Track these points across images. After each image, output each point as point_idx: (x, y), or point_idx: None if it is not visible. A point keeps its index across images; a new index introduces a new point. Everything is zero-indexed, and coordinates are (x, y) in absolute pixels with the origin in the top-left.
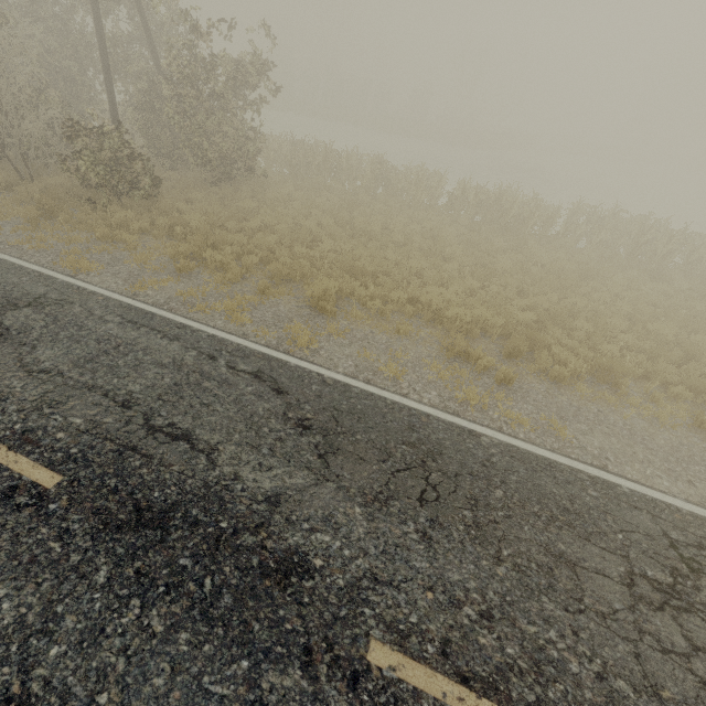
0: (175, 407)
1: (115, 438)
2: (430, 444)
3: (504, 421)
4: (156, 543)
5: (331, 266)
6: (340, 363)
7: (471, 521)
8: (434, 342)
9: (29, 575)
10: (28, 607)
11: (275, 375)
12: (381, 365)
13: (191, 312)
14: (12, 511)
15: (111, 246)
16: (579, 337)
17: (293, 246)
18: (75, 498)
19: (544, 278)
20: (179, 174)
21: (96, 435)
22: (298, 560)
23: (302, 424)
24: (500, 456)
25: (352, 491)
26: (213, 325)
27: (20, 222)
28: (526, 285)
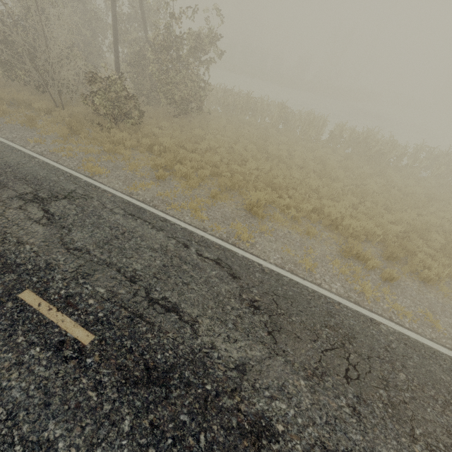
0: (166, 284)
1: (127, 306)
2: (345, 328)
3: (392, 312)
4: (162, 399)
5: (255, 180)
6: (270, 255)
7: (386, 399)
8: (332, 243)
9: (75, 419)
10: (76, 447)
11: (229, 263)
12: (298, 259)
13: (168, 209)
14: (62, 362)
15: (114, 157)
16: (434, 246)
17: (229, 163)
18: (104, 354)
19: (401, 198)
20: (152, 108)
21: (114, 303)
22: (265, 424)
23: (253, 304)
24: (396, 342)
25: (296, 365)
26: (183, 220)
27: (56, 136)
28: (389, 202)
